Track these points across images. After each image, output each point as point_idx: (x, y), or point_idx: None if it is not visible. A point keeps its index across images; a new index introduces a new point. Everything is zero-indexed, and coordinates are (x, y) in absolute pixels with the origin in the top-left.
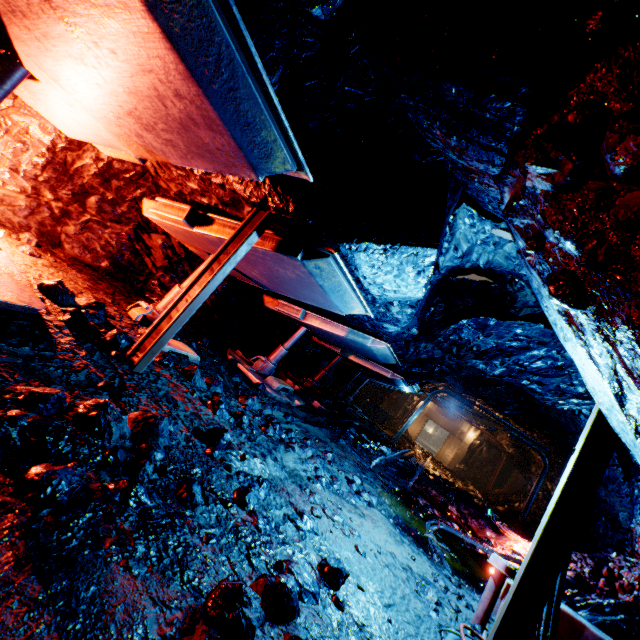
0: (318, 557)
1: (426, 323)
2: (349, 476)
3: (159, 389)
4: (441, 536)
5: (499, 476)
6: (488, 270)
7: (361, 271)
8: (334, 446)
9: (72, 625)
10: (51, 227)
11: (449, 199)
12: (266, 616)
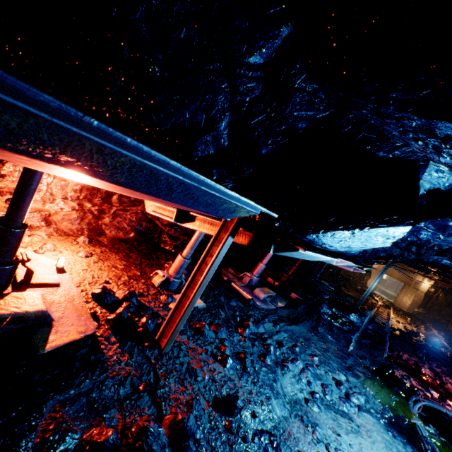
0: None
1: None
2: (335, 375)
3: (182, 364)
4: (425, 414)
5: None
6: None
7: (328, 244)
8: (316, 340)
9: None
10: (95, 223)
11: (419, 175)
12: None
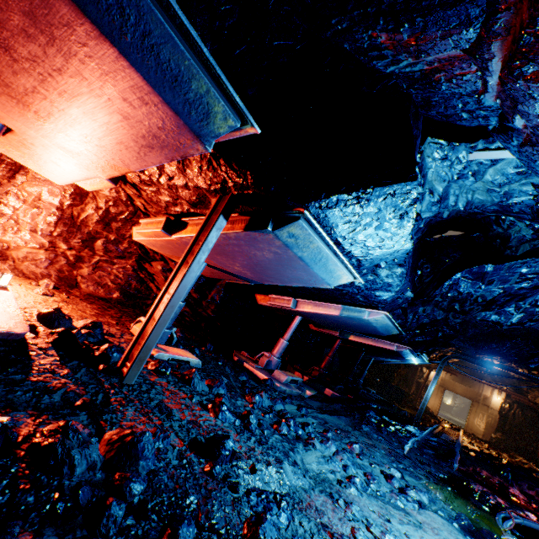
0: None
1: (417, 287)
2: (385, 469)
3: (151, 399)
4: (522, 535)
5: None
6: (467, 217)
7: (338, 231)
8: (358, 434)
9: None
10: (68, 272)
11: (413, 127)
12: None
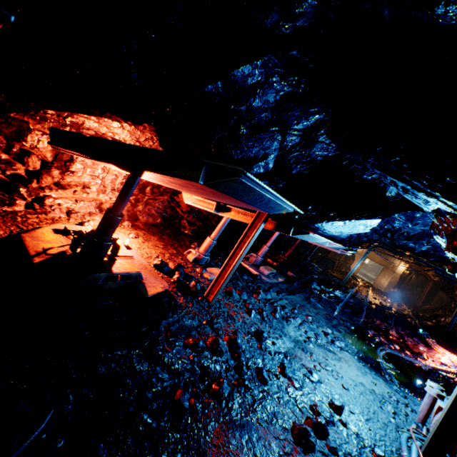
0: (326, 397)
1: None
2: (324, 329)
3: (224, 312)
4: (388, 358)
5: (427, 295)
6: None
7: (327, 230)
8: (309, 307)
9: (257, 452)
10: (132, 210)
11: (387, 188)
12: (316, 437)
